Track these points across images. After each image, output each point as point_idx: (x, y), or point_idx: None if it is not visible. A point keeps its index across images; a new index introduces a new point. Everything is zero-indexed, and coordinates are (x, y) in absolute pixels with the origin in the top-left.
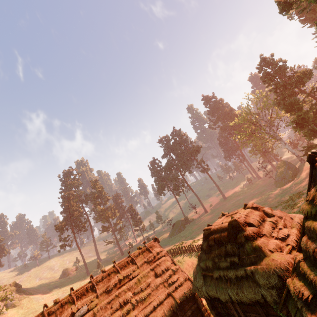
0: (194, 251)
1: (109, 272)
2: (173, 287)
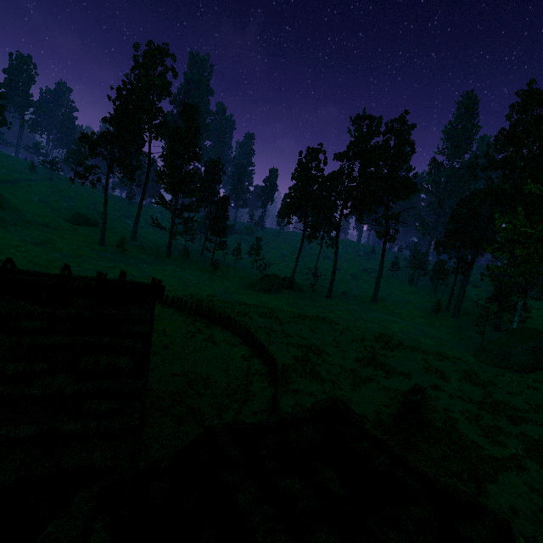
0: (249, 344)
1: None
2: (78, 424)
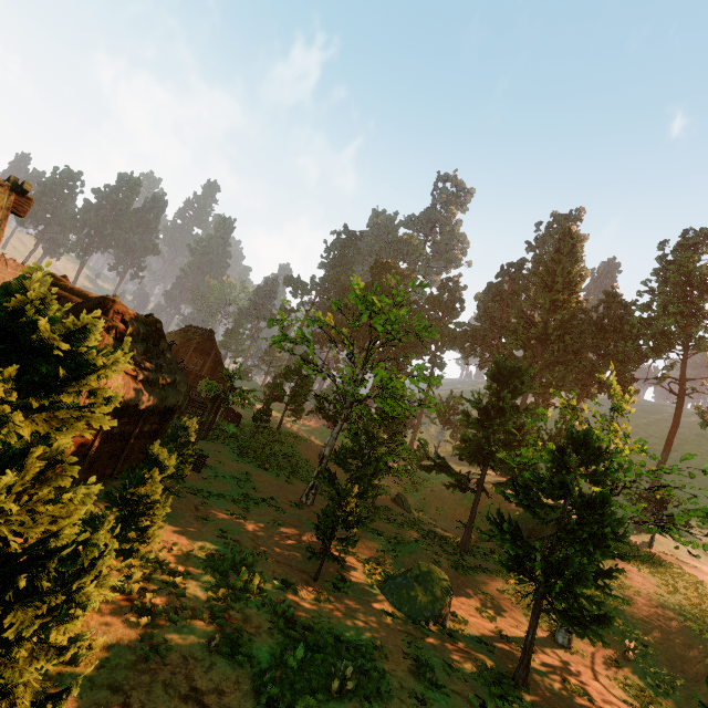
0: None
1: (19, 265)
2: None
